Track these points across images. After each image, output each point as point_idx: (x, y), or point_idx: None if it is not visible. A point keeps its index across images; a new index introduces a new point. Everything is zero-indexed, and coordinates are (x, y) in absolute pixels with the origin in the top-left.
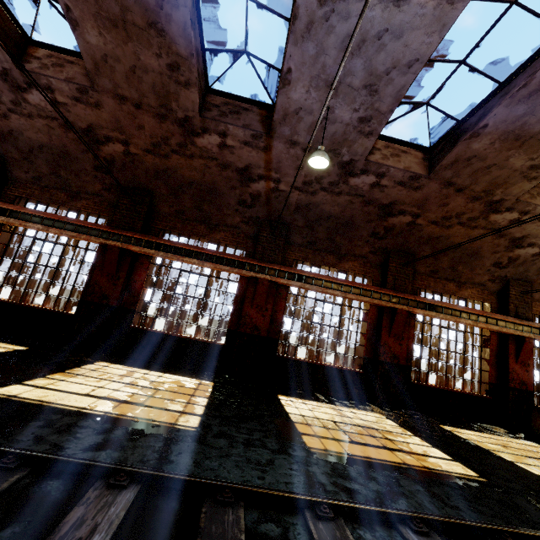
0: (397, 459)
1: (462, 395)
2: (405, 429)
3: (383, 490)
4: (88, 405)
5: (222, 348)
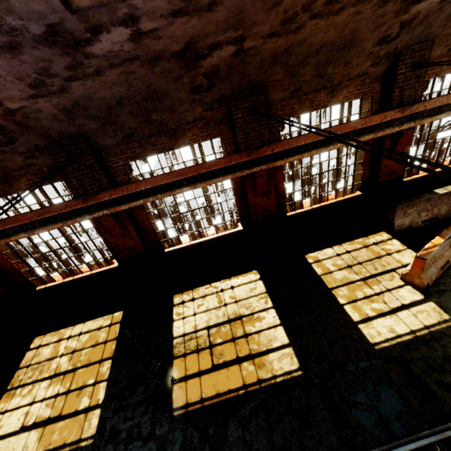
0: (240, 380)
1: (335, 203)
2: (269, 294)
3: None
4: None
5: (119, 268)
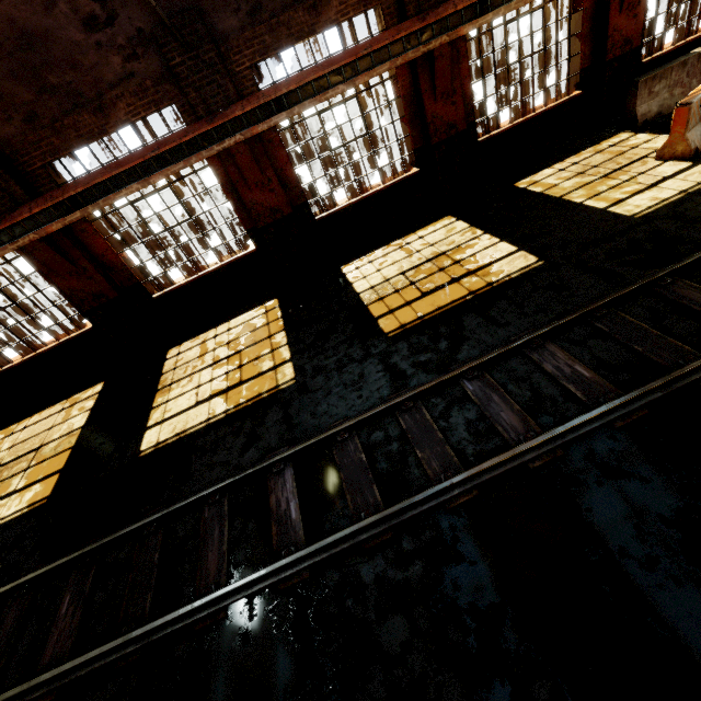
0: (464, 291)
1: (545, 114)
2: (475, 227)
3: (450, 345)
4: (208, 414)
5: (257, 254)
